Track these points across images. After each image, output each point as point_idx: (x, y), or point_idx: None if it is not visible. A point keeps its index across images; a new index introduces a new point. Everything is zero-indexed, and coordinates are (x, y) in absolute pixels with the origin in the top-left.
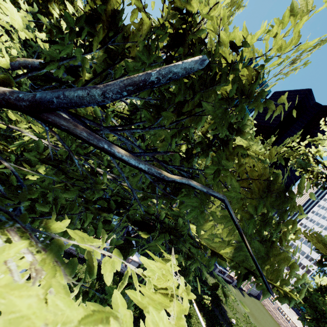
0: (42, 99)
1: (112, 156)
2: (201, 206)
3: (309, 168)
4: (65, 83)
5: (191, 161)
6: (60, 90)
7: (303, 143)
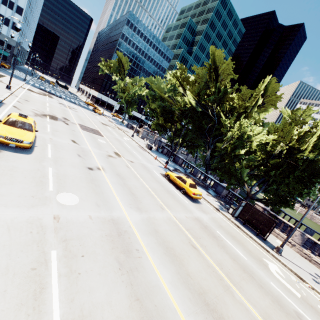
0: None
1: None
2: None
3: None
4: None
5: None
6: None
7: None
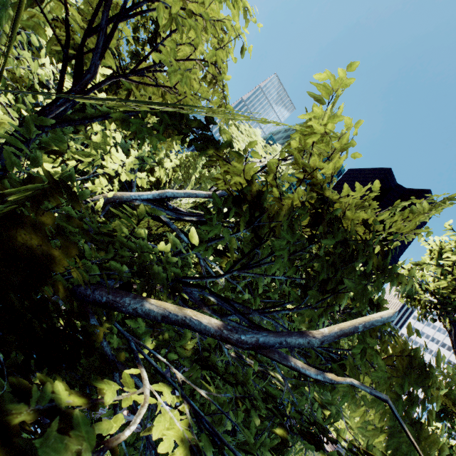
0: (265, 344)
1: (294, 370)
2: (350, 395)
3: (415, 295)
4: (154, 217)
5: (337, 345)
6: (279, 334)
7: (406, 266)
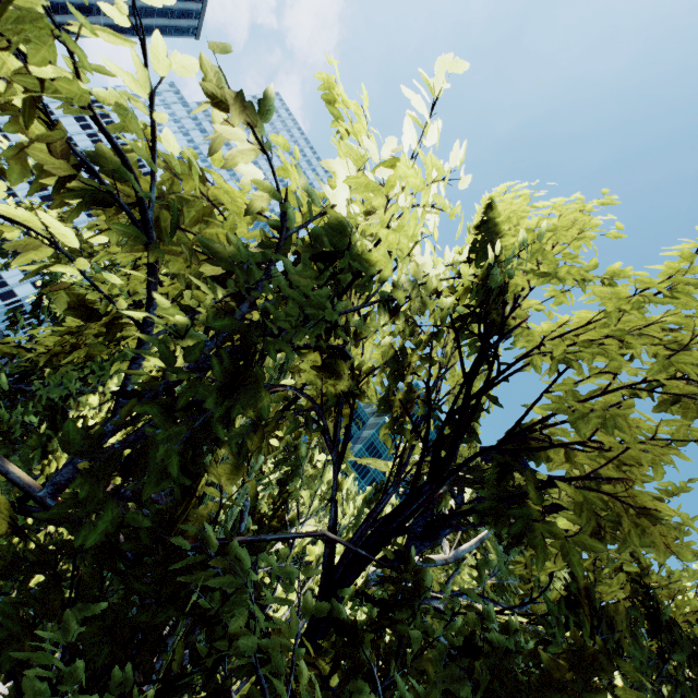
0: None
1: None
2: None
3: None
4: None
5: None
6: None
7: None
